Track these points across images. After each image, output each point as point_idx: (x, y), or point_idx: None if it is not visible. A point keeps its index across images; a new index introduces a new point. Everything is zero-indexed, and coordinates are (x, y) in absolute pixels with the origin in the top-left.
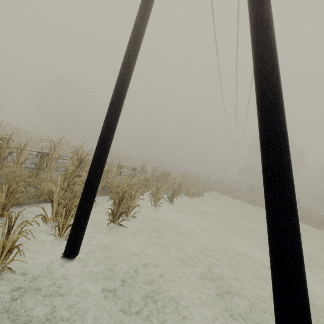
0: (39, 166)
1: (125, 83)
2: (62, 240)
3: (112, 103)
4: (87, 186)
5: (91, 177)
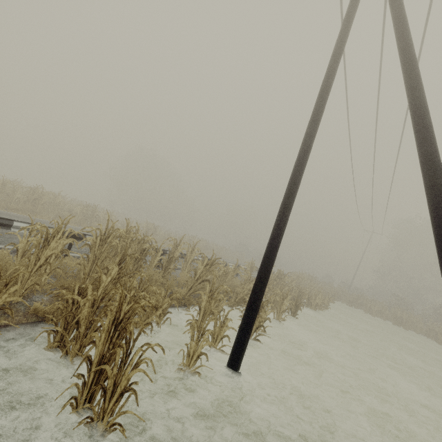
0: (165, 266)
1: (290, 207)
2: (215, 351)
3: (279, 225)
4: (254, 301)
5: (258, 293)
